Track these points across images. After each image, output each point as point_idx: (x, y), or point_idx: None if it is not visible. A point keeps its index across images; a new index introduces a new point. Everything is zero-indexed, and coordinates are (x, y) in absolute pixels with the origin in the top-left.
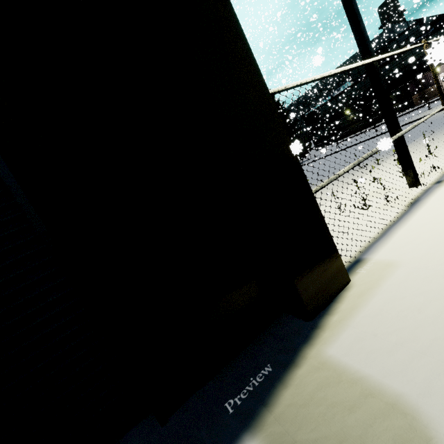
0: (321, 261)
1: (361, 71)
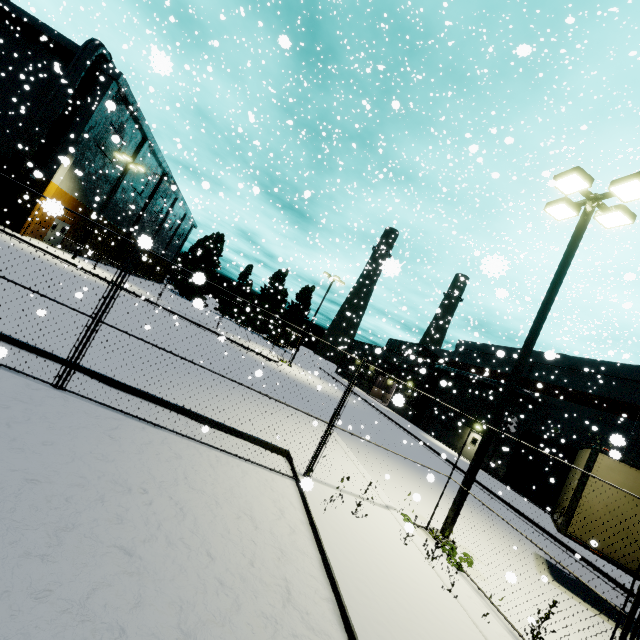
0: (18, 225)
1: (392, 345)
